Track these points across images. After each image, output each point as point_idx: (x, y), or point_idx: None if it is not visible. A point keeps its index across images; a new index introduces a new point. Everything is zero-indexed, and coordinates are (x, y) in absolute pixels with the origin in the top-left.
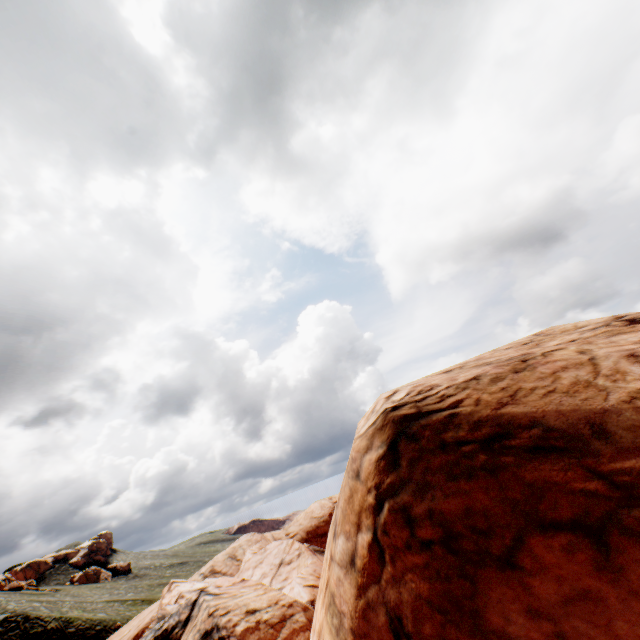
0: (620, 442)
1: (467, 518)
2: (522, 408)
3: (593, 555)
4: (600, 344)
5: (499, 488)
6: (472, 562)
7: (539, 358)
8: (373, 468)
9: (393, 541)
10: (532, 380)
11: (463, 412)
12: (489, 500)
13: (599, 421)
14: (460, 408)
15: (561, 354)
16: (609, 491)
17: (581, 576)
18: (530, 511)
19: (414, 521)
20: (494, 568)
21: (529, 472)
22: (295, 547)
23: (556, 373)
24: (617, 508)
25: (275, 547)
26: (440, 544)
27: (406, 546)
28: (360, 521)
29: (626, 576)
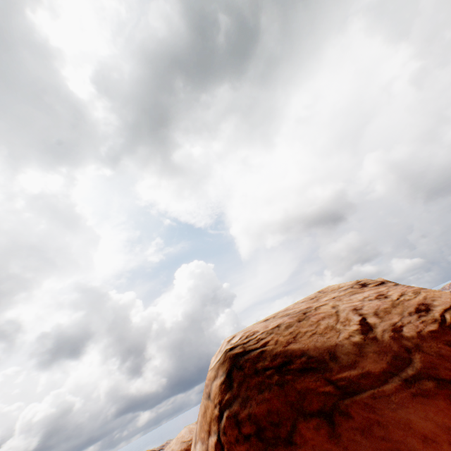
0: (342, 362)
1: (268, 416)
2: (298, 345)
3: (328, 429)
4: (344, 301)
5: (284, 395)
6: (271, 444)
7: (312, 311)
8: (218, 390)
9: (229, 438)
10: (306, 326)
11: (268, 349)
12: (280, 403)
13: (333, 350)
14: (267, 347)
15: (324, 308)
16: (335, 391)
17: (323, 443)
18: (299, 407)
19: (240, 422)
20: (282, 446)
21: (299, 384)
22: None
23: (319, 321)
24: (338, 400)
25: None
26: (255, 435)
27: (236, 440)
28: (210, 428)
29: (342, 439)
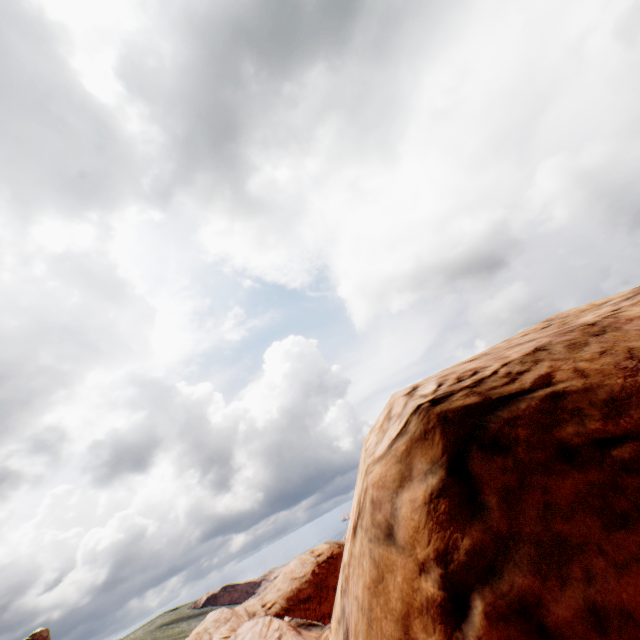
0: None
1: None
2: None
3: None
4: None
5: None
6: None
7: (610, 319)
8: (423, 517)
9: None
10: (636, 338)
11: (572, 388)
12: None
13: None
14: (559, 384)
15: (636, 312)
16: None
17: None
18: None
19: None
20: None
21: None
22: (274, 627)
23: None
24: None
25: (248, 630)
26: None
27: None
28: (410, 638)
29: None
